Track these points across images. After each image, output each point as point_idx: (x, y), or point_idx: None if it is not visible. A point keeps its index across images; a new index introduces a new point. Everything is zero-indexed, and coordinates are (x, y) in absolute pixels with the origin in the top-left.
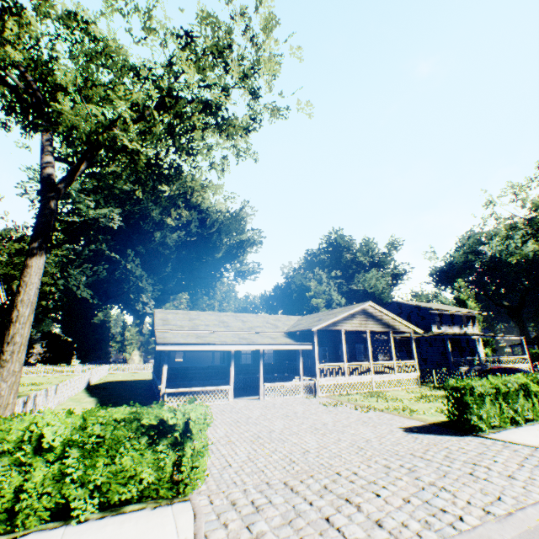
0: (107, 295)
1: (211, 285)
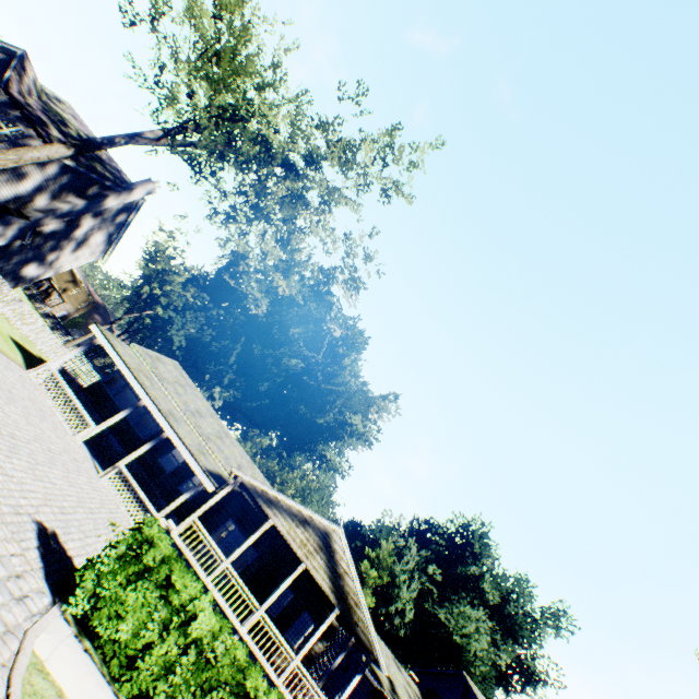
0: (195, 361)
1: (291, 450)
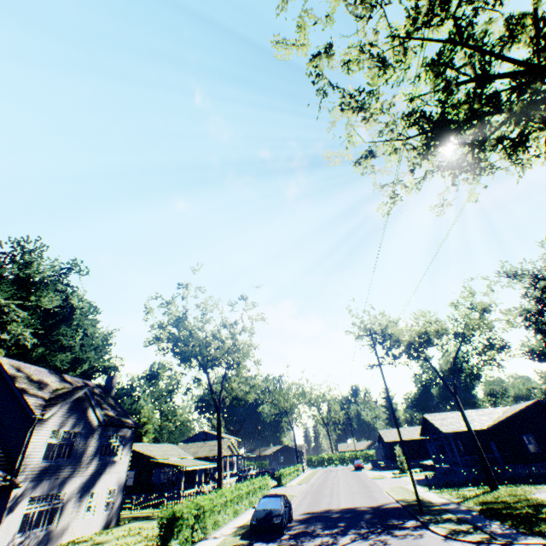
0: None
1: None
